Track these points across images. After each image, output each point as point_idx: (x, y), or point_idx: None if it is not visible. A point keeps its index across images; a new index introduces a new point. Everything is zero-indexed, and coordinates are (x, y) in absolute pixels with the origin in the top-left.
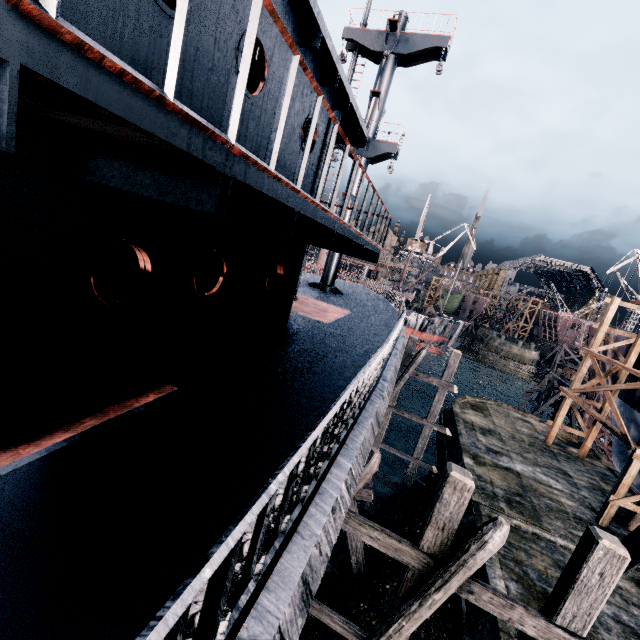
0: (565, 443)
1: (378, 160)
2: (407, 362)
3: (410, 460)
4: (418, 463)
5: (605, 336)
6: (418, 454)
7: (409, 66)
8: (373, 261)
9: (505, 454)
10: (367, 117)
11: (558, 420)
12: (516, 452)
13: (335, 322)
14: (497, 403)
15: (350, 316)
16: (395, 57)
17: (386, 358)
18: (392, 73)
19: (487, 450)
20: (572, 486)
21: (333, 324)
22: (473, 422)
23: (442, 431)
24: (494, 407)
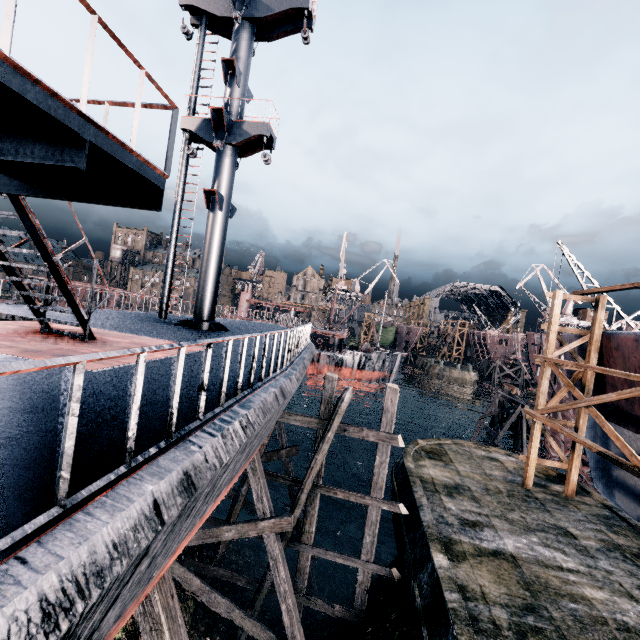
0: (544, 480)
1: (250, 150)
2: (328, 413)
3: (358, 566)
4: (370, 568)
5: (557, 337)
6: (368, 553)
7: (271, 40)
8: (151, 207)
9: (486, 524)
10: (225, 95)
11: (532, 453)
12: (498, 515)
13: (128, 367)
14: (455, 441)
15: (197, 354)
16: (250, 24)
17: (131, 452)
18: (249, 43)
19: (461, 524)
20: (584, 555)
21: (112, 371)
22: (433, 479)
23: (395, 510)
24: (453, 448)
